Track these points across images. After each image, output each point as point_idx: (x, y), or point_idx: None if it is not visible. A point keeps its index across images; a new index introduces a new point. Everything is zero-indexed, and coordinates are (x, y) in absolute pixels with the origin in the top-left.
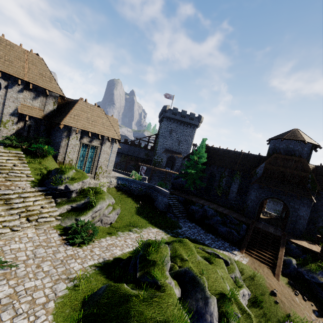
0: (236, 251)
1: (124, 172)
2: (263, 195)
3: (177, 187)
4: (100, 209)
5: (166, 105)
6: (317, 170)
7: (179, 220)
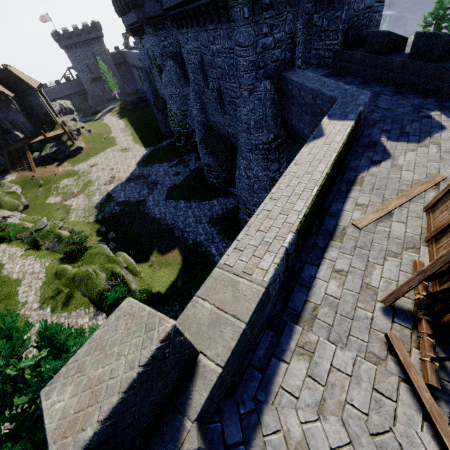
0: (7, 176)
1: None
2: None
3: None
4: None
5: None
6: (2, 75)
7: None
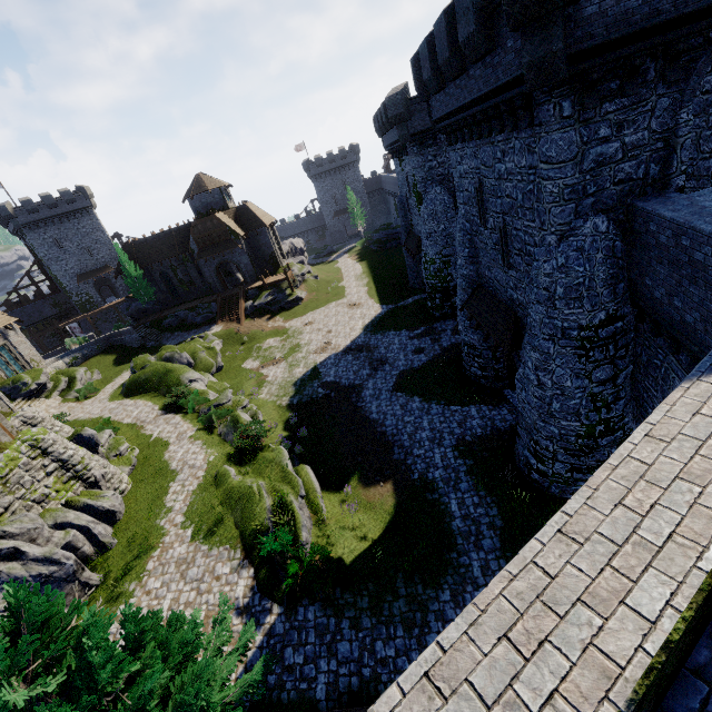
0: (214, 326)
1: (55, 351)
2: (213, 266)
3: (140, 316)
4: (82, 377)
5: (3, 206)
6: (239, 212)
7: (162, 342)
